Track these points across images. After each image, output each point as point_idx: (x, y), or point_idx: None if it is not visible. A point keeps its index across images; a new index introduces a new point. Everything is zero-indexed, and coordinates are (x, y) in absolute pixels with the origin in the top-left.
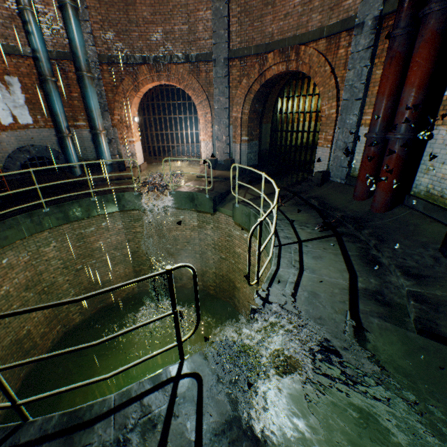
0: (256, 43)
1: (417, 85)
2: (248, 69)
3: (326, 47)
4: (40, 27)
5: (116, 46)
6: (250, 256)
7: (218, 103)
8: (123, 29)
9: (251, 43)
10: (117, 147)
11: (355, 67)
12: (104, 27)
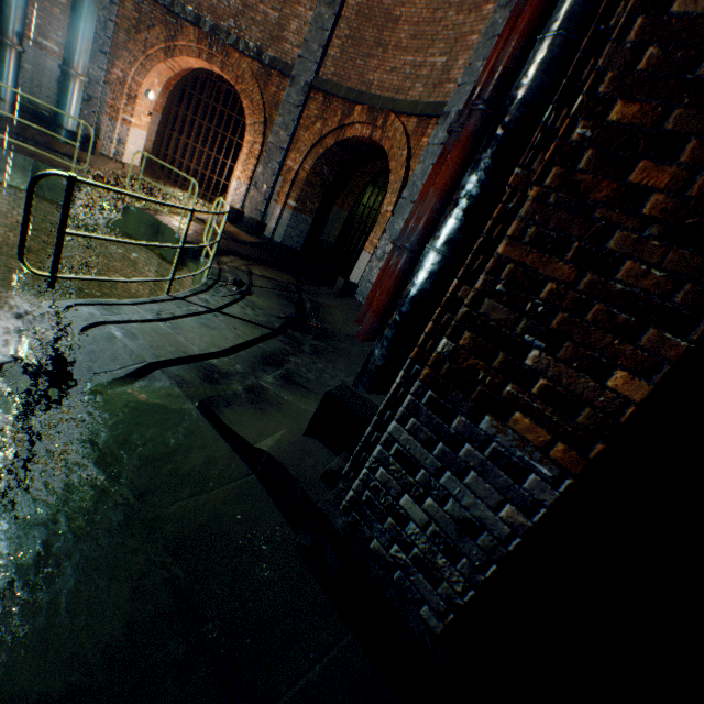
0: (351, 86)
1: (439, 189)
2: (330, 113)
3: (415, 129)
4: None
5: None
6: (29, 213)
7: (276, 137)
8: None
9: (346, 83)
10: (99, 116)
11: (425, 162)
12: None
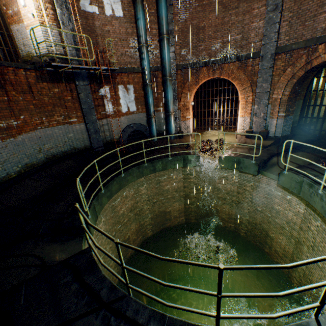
0: (305, 38)
1: None
2: (293, 60)
3: None
4: (148, 54)
5: (188, 57)
6: None
7: (260, 88)
8: (194, 46)
9: (300, 39)
10: (178, 122)
11: None
12: (182, 47)
